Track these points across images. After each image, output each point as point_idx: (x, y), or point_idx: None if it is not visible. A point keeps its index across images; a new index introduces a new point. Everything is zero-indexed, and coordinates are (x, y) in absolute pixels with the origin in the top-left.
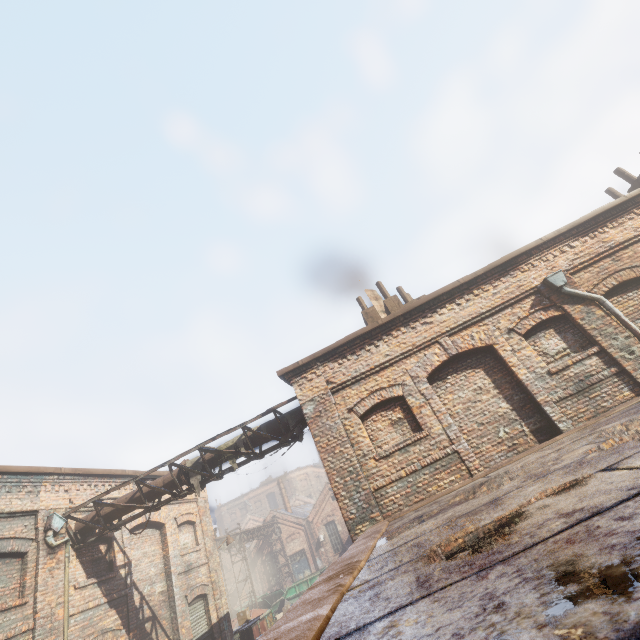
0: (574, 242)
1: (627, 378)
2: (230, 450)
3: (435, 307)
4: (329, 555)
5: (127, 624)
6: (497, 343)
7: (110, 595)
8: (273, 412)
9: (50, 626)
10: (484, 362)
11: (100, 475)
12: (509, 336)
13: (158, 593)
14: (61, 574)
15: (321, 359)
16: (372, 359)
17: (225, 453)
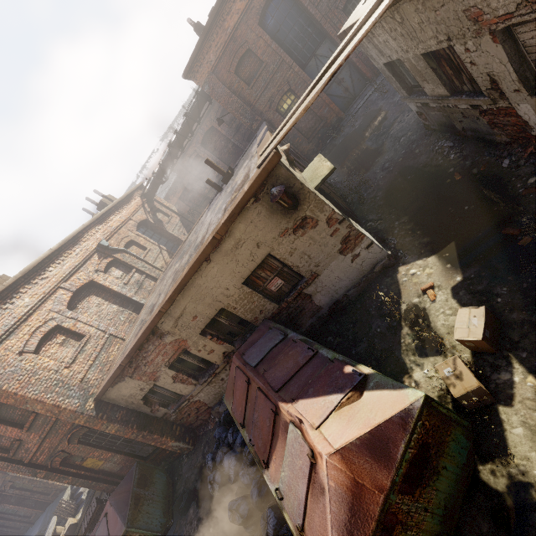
0: (99, 227)
1: (150, 277)
2: None
3: (44, 267)
4: None
5: None
6: (95, 278)
7: None
8: None
9: None
10: (92, 291)
11: None
12: (98, 274)
13: None
14: None
15: None
16: (15, 312)
17: None
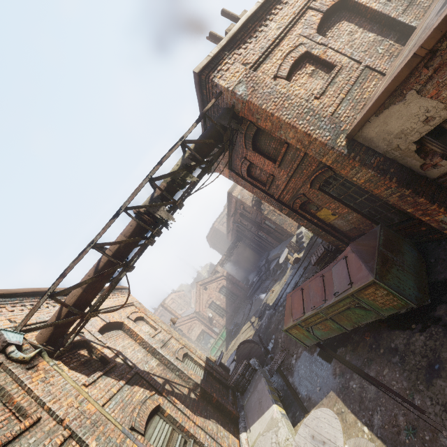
0: None
1: None
2: (182, 168)
3: None
4: (220, 322)
5: (154, 390)
6: None
7: (124, 378)
8: (206, 115)
9: (89, 422)
10: (343, 16)
11: (29, 296)
12: None
13: (156, 366)
14: (60, 380)
15: (227, 49)
16: (269, 35)
17: (179, 172)
